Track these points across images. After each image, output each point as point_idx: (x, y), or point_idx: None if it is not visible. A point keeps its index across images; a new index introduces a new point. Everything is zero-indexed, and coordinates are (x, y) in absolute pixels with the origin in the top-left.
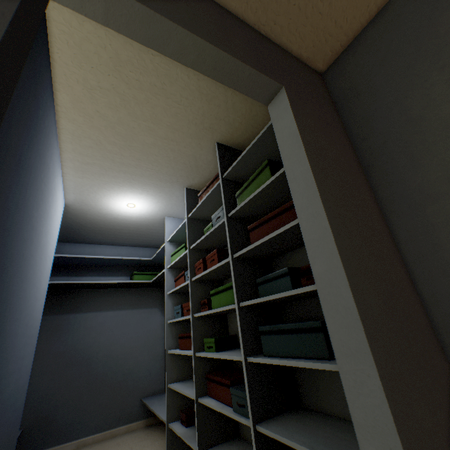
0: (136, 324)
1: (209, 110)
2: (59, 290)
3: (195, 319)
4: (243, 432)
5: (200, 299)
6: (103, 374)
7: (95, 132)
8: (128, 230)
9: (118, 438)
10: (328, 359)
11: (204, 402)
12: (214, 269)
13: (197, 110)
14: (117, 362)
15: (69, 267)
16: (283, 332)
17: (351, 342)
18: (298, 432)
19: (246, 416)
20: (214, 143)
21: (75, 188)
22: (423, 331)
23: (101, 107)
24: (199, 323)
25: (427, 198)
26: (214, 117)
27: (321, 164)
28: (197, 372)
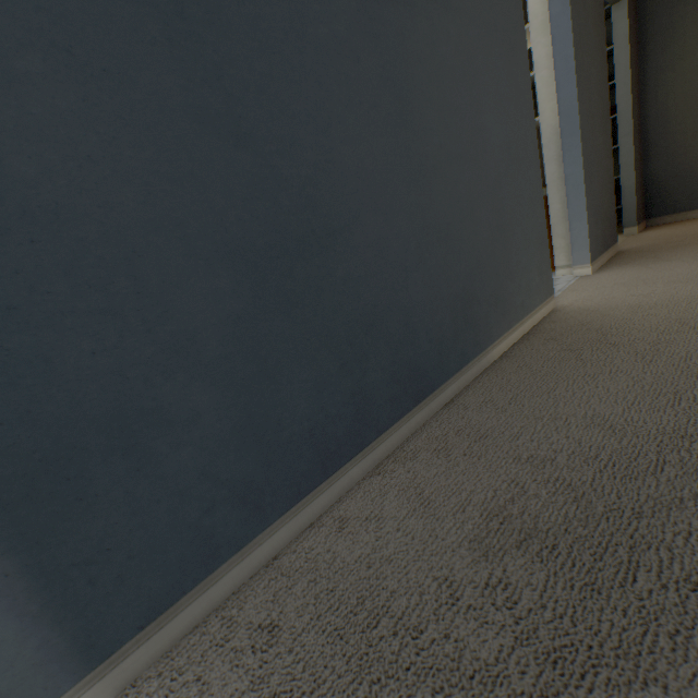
0: None
1: None
2: None
3: None
4: None
5: None
6: None
7: None
8: None
9: None
10: None
11: None
12: None
13: None
14: None
15: None
16: None
17: (626, 132)
18: None
19: None
20: None
21: None
22: (639, 132)
23: None
24: None
25: (661, 72)
26: None
27: (631, 55)
28: None
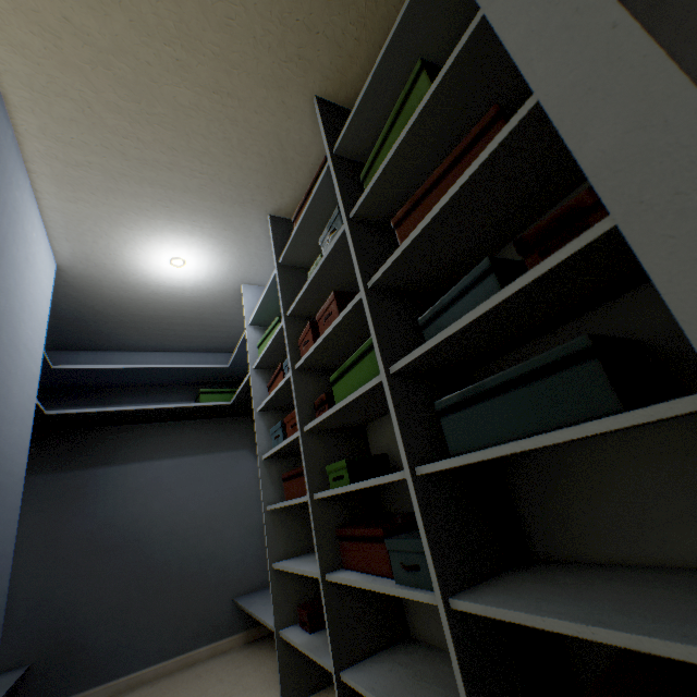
0: (214, 478)
1: (293, 7)
2: (74, 429)
3: (306, 436)
4: (416, 629)
5: (313, 402)
6: (163, 563)
7: (73, 80)
8: (182, 318)
9: (199, 666)
10: (620, 413)
11: (338, 579)
12: (333, 332)
13: (269, 6)
14: (187, 542)
15: (88, 391)
16: (490, 394)
17: None
18: (549, 599)
19: (424, 587)
20: (310, 98)
21: (67, 228)
22: None
23: (71, 7)
24: (315, 443)
25: None
26: (305, 25)
27: None
28: (319, 528)
